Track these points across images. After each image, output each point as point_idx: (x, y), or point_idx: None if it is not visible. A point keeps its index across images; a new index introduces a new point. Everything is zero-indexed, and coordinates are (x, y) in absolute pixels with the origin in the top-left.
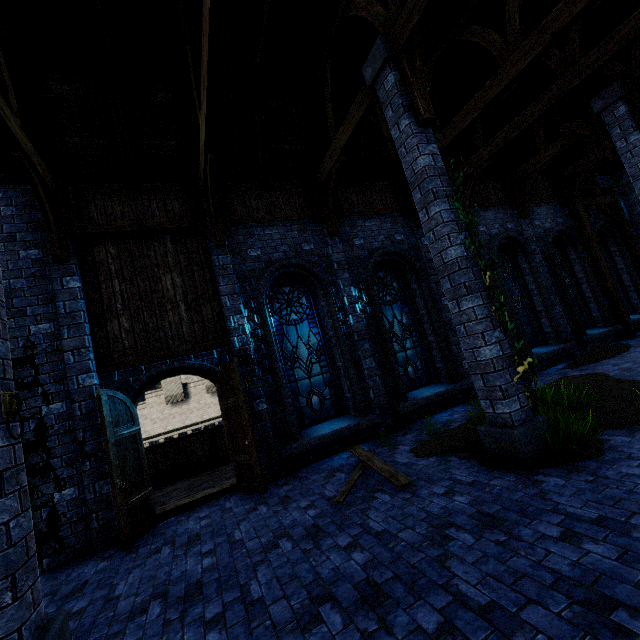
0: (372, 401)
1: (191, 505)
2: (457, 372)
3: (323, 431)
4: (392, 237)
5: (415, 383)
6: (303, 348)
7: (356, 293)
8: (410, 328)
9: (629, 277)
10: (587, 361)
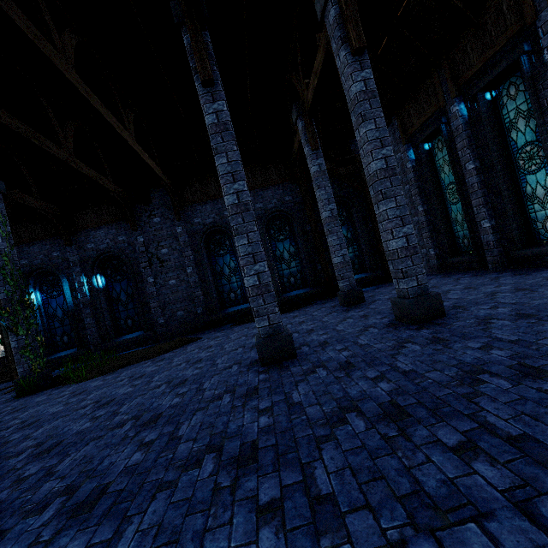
0: (90, 341)
1: (5, 382)
2: (154, 325)
3: (55, 356)
4: (116, 239)
5: (132, 329)
6: (60, 310)
7: (86, 279)
8: (133, 296)
9: (363, 241)
10: (243, 322)
